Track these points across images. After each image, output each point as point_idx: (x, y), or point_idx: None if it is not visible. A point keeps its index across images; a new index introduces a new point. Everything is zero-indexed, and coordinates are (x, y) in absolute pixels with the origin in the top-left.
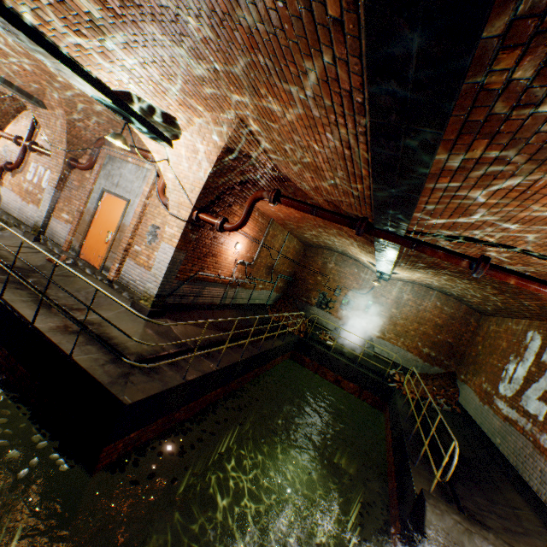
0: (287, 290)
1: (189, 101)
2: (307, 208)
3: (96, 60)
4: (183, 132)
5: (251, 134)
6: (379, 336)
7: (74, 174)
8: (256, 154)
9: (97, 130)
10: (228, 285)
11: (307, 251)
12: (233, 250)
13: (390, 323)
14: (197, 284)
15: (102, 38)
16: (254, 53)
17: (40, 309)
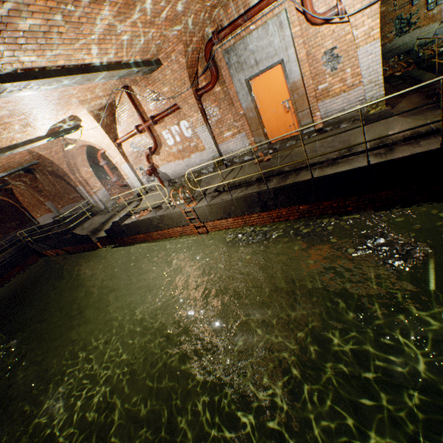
0: None
1: None
2: None
3: None
4: None
5: None
6: None
7: (204, 102)
8: None
9: (198, 42)
10: None
11: None
12: None
13: None
14: None
15: None
16: None
17: (339, 165)
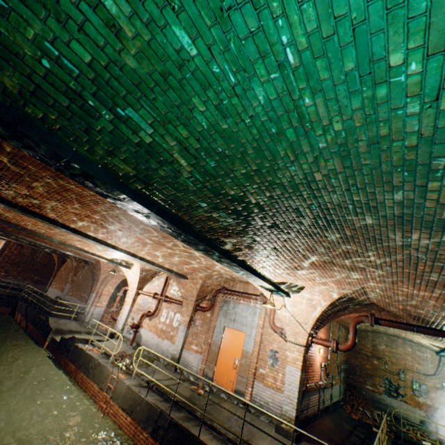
0: (347, 378)
1: (324, 281)
2: (406, 326)
3: (279, 275)
4: (302, 290)
5: (363, 290)
6: None
7: (197, 314)
8: (358, 296)
9: (214, 284)
10: (320, 389)
11: None
12: (318, 355)
13: None
14: (306, 395)
15: (294, 269)
16: (412, 278)
17: None
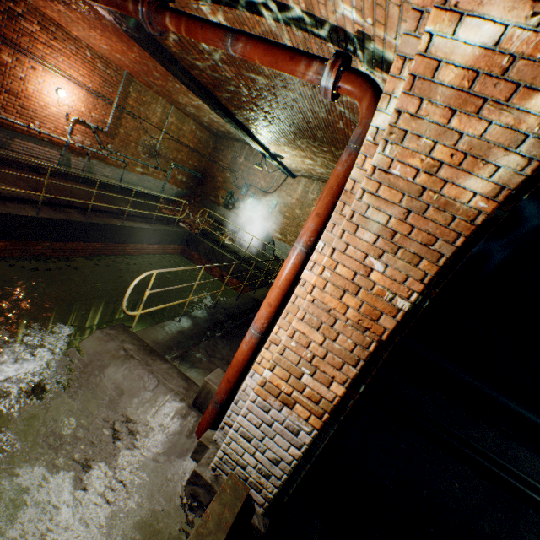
0: (196, 188)
1: None
2: None
3: None
4: None
5: None
6: (281, 239)
7: None
8: None
9: None
10: (64, 148)
11: (218, 144)
12: (57, 99)
13: (292, 225)
14: None
15: None
16: None
17: None
